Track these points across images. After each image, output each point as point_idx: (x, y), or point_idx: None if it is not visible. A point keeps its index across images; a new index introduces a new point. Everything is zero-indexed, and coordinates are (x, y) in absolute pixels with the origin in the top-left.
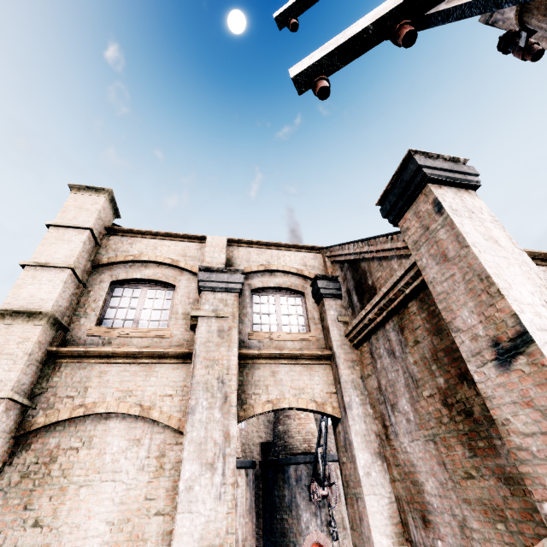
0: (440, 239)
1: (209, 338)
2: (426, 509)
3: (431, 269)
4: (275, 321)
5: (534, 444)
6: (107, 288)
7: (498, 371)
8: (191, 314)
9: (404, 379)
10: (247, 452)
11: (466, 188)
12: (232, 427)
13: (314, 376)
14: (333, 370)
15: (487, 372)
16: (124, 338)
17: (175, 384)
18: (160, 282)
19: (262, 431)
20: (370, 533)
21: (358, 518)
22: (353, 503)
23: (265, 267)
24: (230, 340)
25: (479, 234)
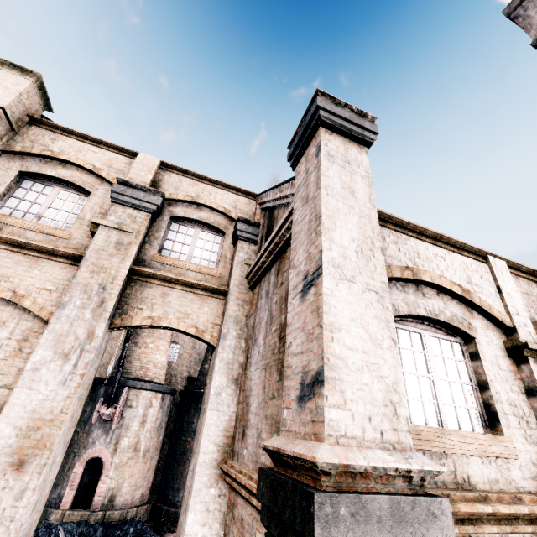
0: (310, 182)
1: (105, 246)
2: (246, 425)
3: (298, 211)
4: (187, 252)
5: (296, 362)
6: (13, 176)
7: (299, 301)
8: (93, 220)
9: (267, 317)
10: (173, 382)
11: (359, 142)
12: (99, 329)
13: (204, 306)
14: (224, 305)
15: (295, 303)
16: (17, 228)
17: (58, 281)
18: (75, 186)
19: (192, 367)
20: (201, 439)
21: (200, 428)
22: (201, 417)
23: (192, 199)
24: (126, 254)
25: (340, 182)
